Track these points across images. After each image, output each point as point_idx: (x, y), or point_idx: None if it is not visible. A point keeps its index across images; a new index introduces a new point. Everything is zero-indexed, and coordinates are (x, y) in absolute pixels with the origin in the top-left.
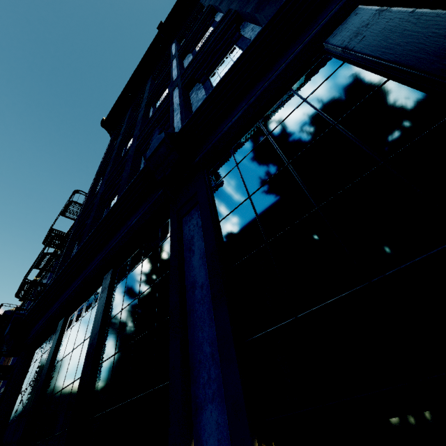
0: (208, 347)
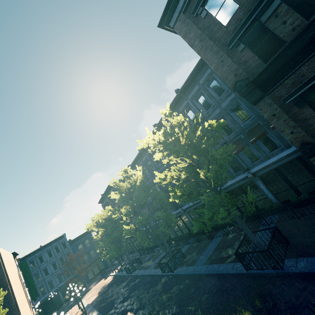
0: None
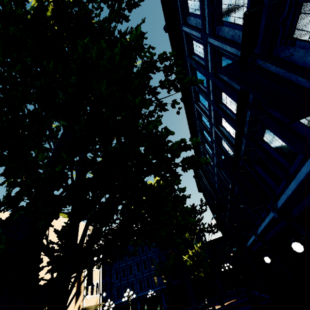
0: None
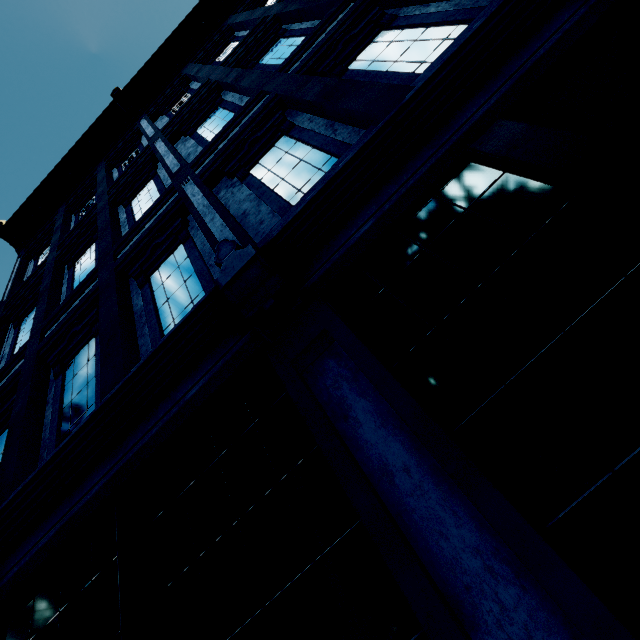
0: (473, 559)
